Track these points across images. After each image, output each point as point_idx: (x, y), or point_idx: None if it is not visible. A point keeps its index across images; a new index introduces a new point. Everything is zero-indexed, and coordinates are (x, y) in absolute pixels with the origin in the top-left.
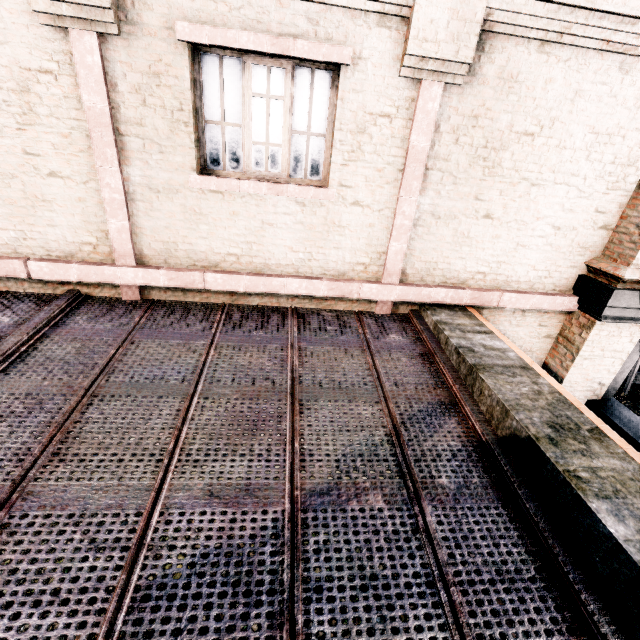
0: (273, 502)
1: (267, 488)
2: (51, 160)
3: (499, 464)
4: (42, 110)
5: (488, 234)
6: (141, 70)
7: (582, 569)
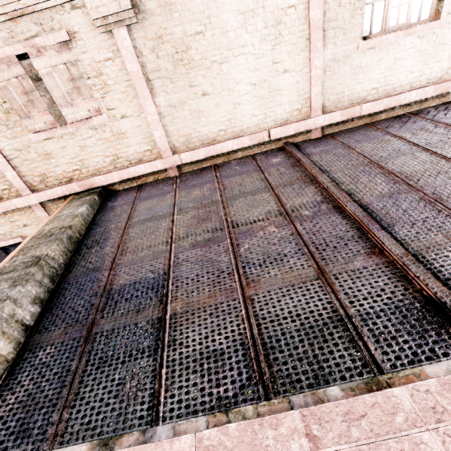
0: None
1: None
2: (285, 63)
3: None
4: (285, 32)
5: None
6: None
7: None
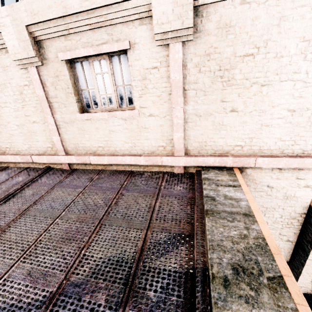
0: (51, 285)
1: (53, 275)
2: (33, 117)
3: (195, 289)
4: (27, 99)
5: (237, 121)
6: (52, 76)
7: None
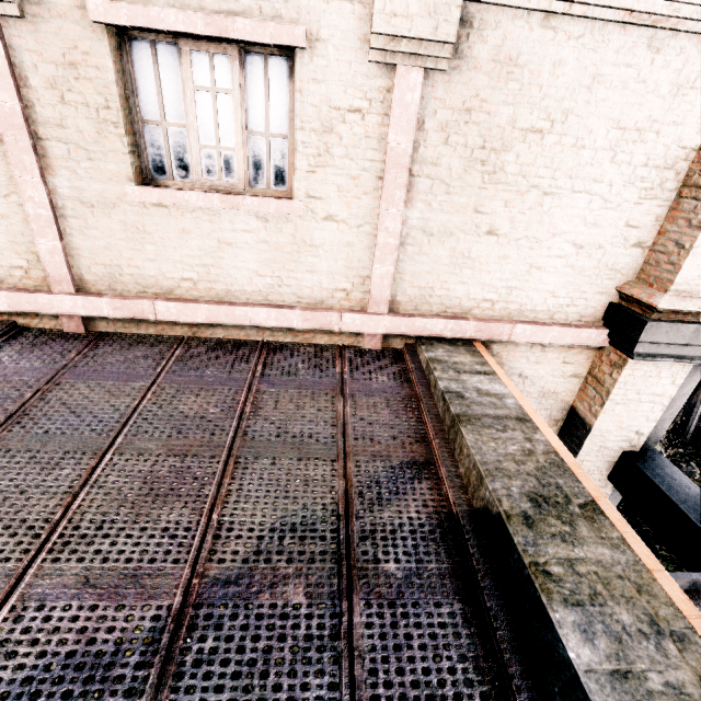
0: (162, 593)
1: (160, 574)
2: None
3: (466, 545)
4: None
5: (494, 254)
6: (54, 60)
7: (541, 698)
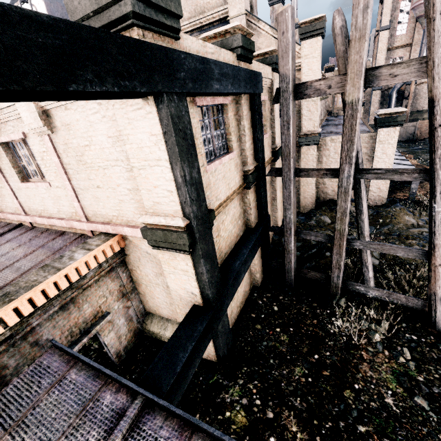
0: None
1: None
2: None
3: None
4: None
5: (104, 195)
6: None
7: None
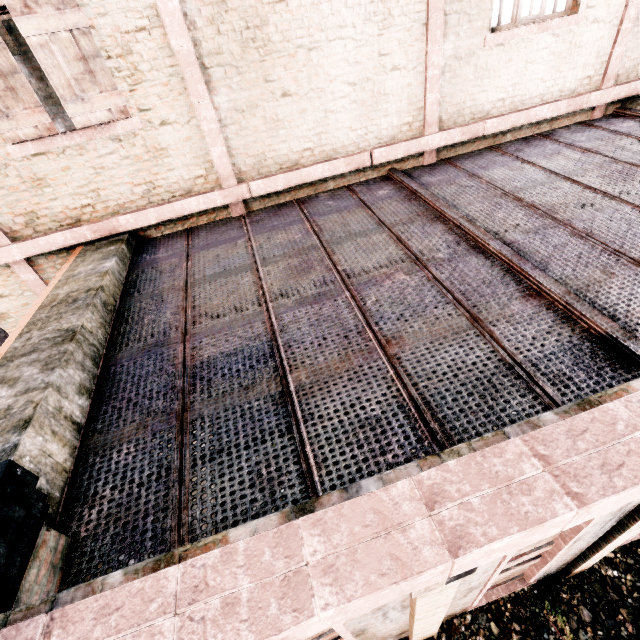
0: None
1: None
2: (395, 56)
3: None
4: (396, 12)
5: None
6: None
7: None
